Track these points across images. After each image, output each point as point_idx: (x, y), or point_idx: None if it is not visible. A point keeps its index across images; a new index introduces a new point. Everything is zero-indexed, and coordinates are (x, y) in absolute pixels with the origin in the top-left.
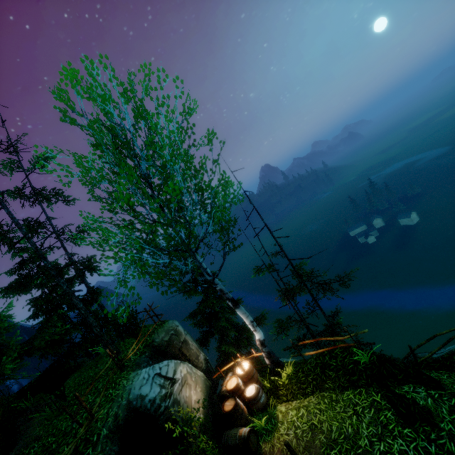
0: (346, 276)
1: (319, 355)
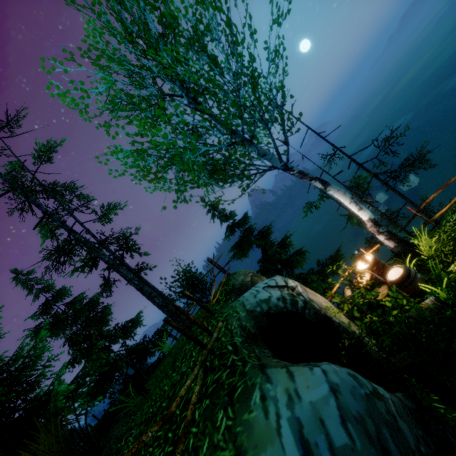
0: (419, 154)
1: (455, 206)
